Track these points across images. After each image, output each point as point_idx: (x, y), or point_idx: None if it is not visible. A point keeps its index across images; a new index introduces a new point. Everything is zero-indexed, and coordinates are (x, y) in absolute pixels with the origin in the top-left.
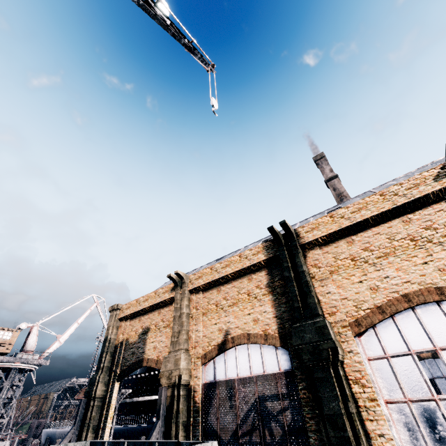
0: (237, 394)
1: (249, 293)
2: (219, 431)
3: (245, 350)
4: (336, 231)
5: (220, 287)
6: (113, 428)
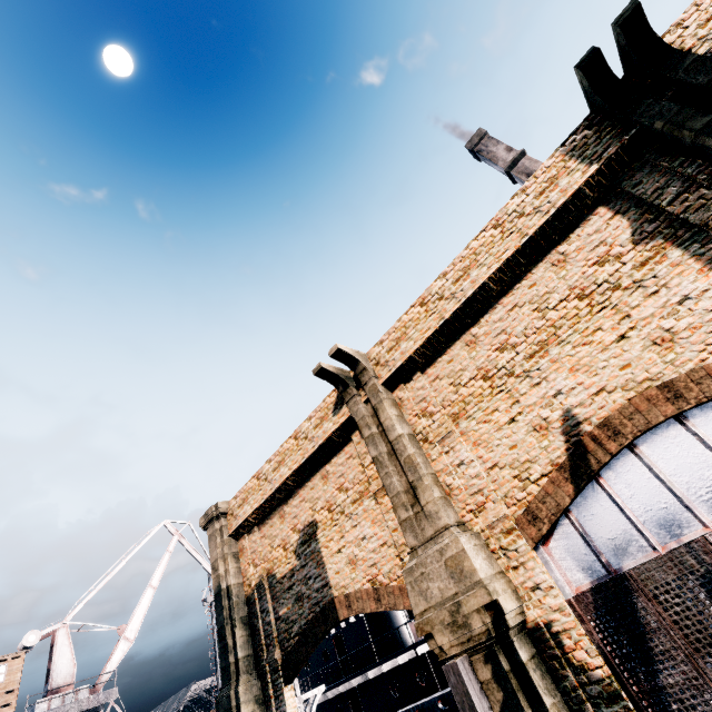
0: None
1: (582, 289)
2: None
3: (678, 437)
4: None
5: (470, 332)
6: None
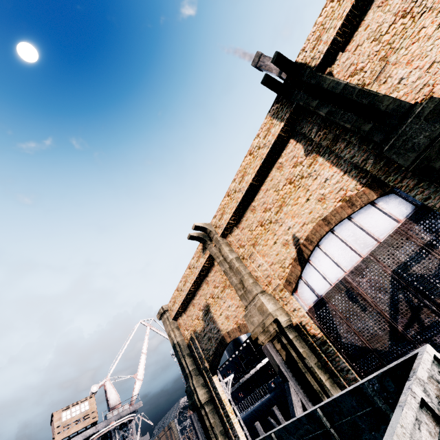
0: (360, 290)
1: (290, 179)
2: (369, 345)
3: (332, 239)
4: (354, 5)
5: (252, 205)
6: (241, 420)
